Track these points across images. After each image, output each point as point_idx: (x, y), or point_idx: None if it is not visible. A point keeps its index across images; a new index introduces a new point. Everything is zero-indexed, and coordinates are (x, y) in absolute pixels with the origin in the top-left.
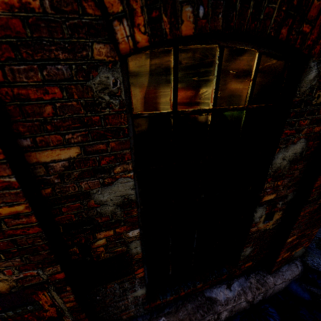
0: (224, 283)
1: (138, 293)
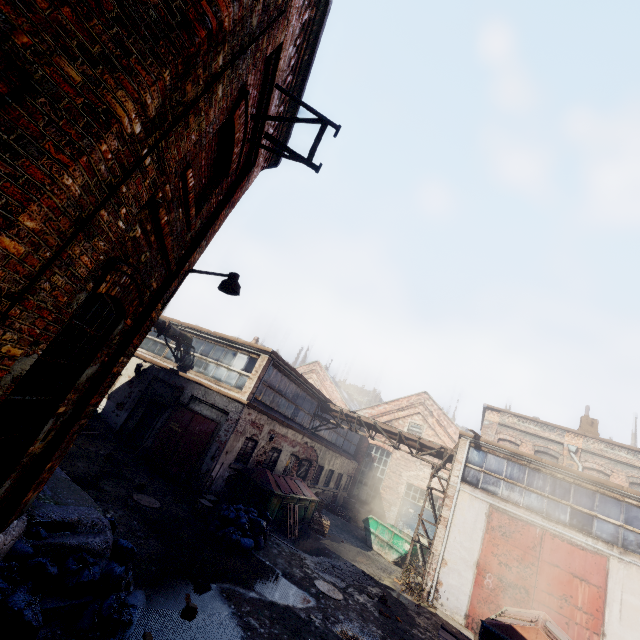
0: None
1: None
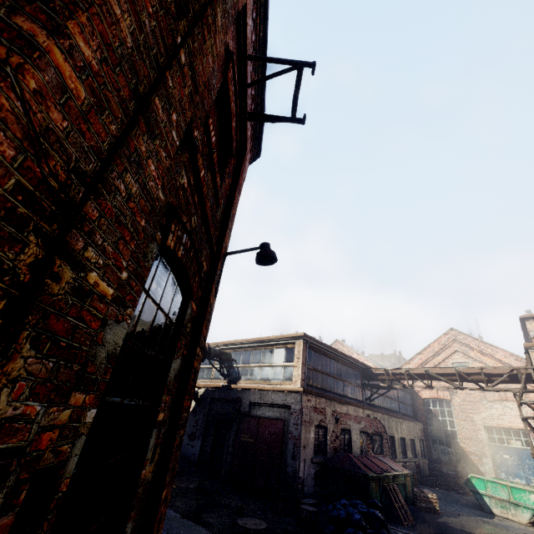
0: None
1: None
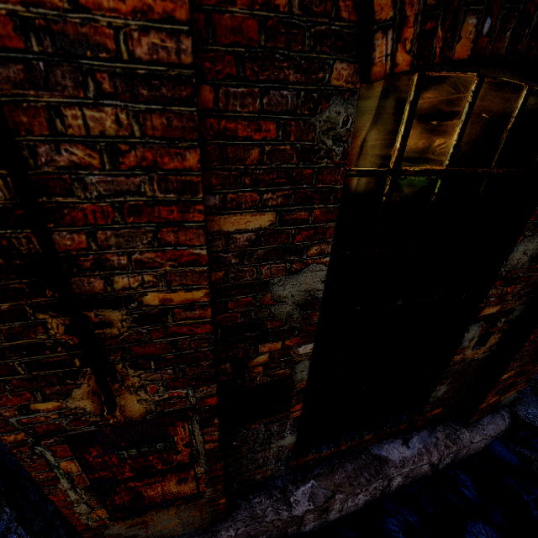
0: (399, 436)
1: (286, 442)
